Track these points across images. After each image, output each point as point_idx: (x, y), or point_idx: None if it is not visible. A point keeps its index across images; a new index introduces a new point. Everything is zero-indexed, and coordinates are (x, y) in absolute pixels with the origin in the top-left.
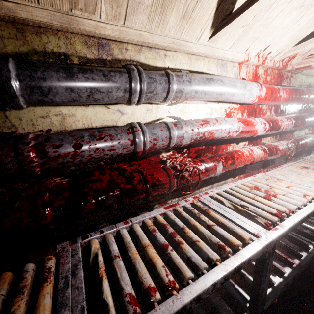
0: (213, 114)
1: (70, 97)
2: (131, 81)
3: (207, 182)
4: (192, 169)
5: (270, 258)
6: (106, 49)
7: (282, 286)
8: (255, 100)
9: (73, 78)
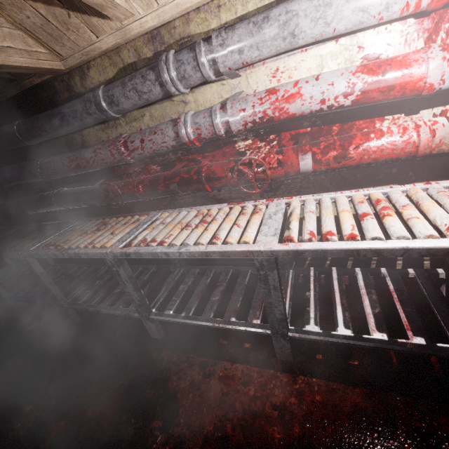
0: (326, 65)
1: (130, 103)
2: (160, 74)
3: (325, 187)
4: (257, 162)
5: (267, 272)
6: (159, 40)
7: (341, 339)
8: (422, 1)
9: (126, 88)
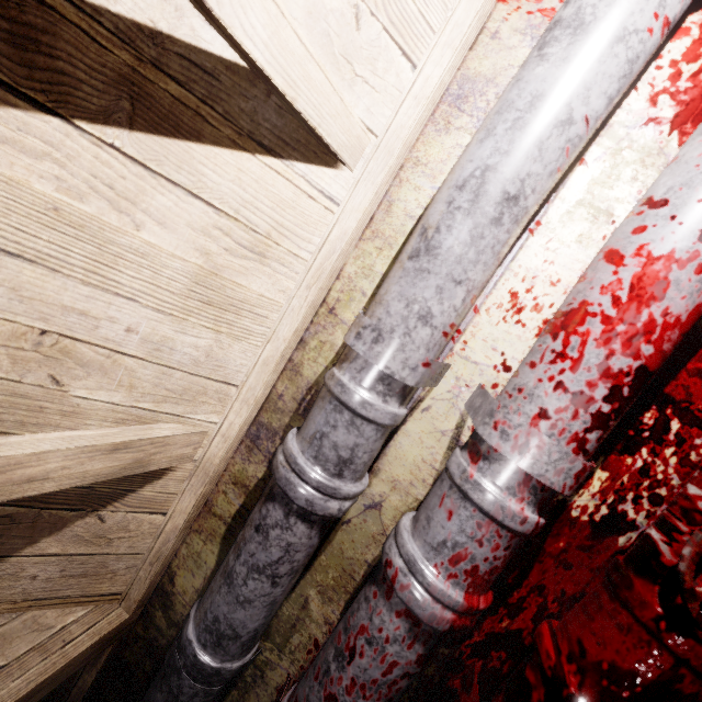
0: (609, 203)
1: (260, 608)
2: (288, 496)
3: None
4: None
5: None
6: (265, 435)
7: None
8: None
9: (235, 582)
